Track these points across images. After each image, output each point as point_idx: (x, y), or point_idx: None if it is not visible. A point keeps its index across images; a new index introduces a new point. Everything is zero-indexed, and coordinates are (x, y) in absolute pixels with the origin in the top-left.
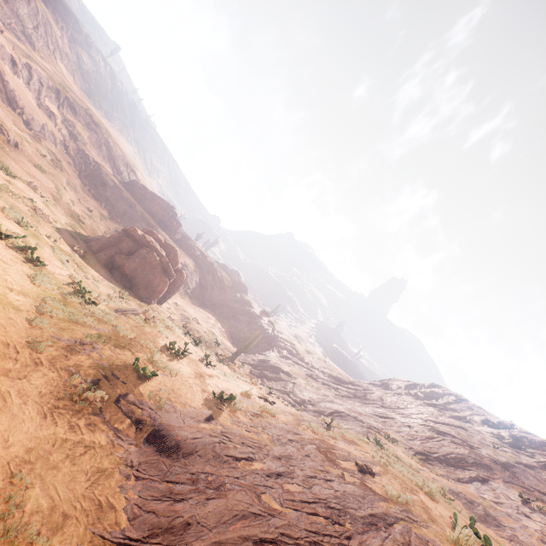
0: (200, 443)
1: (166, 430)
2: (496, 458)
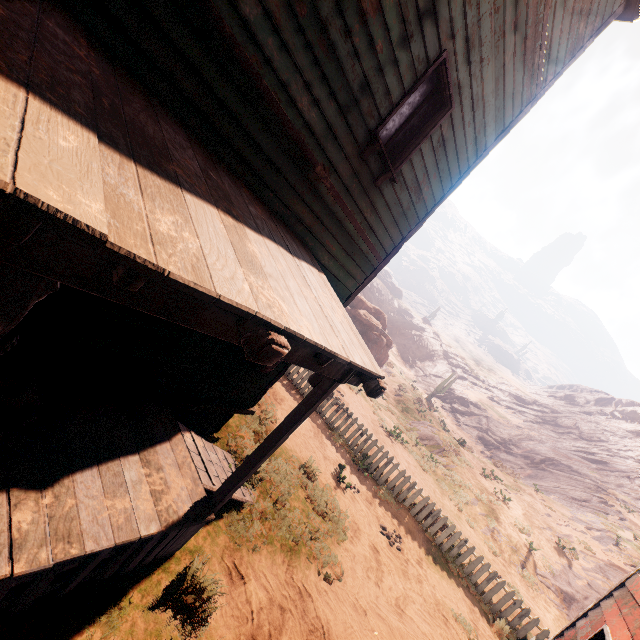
0: (590, 601)
1: (568, 593)
2: None
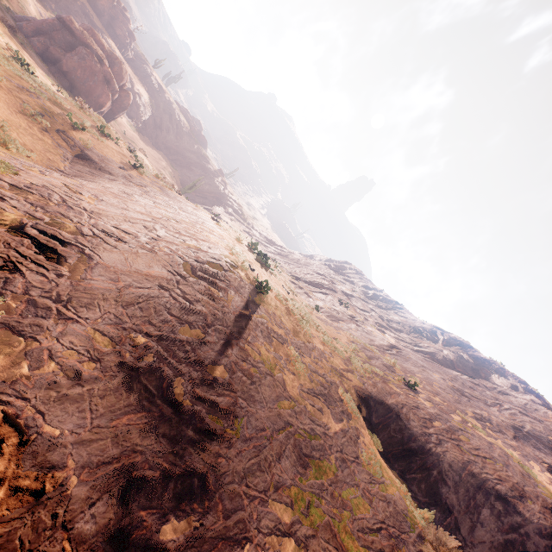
0: (111, 170)
1: (90, 158)
2: (345, 291)
